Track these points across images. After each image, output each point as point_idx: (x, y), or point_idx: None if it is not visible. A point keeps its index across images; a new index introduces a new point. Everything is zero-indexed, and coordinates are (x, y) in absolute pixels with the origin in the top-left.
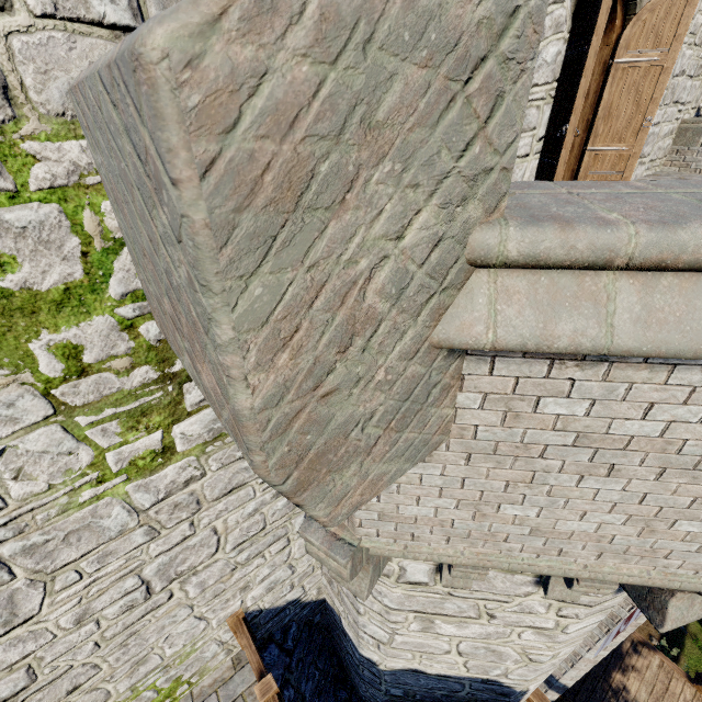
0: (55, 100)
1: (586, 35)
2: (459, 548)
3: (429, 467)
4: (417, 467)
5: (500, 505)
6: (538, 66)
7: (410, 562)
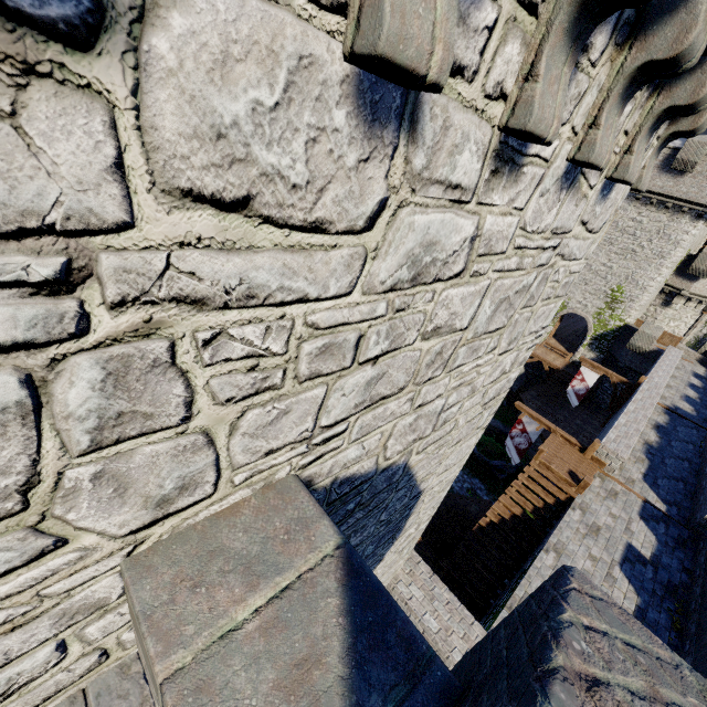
0: (691, 248)
1: (706, 242)
2: (698, 293)
3: (703, 281)
4: (702, 281)
5: (705, 286)
6: (700, 245)
7: (679, 304)
